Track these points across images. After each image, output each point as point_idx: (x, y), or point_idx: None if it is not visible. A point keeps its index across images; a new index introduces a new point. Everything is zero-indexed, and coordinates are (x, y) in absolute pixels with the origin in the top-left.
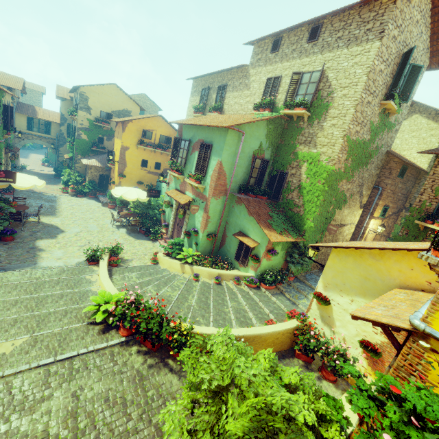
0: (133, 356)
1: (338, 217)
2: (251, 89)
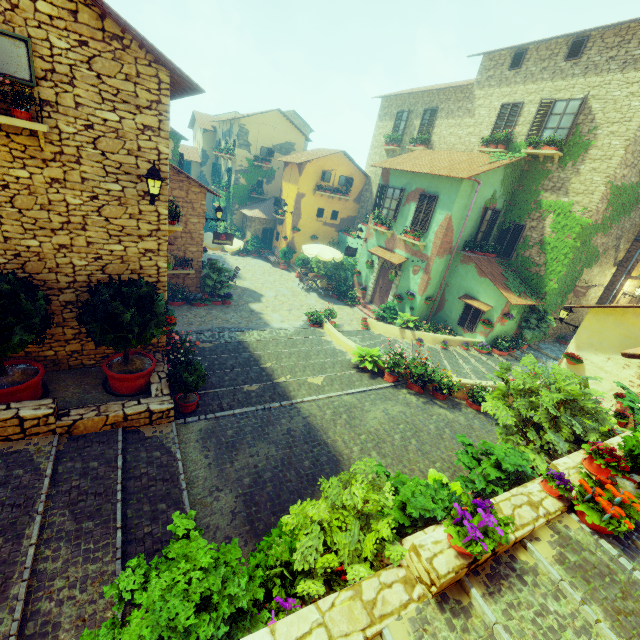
0: (407, 395)
1: (585, 277)
2: (476, 117)
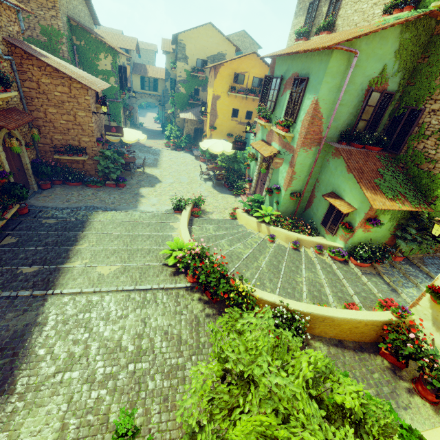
0: (194, 302)
1: None
2: None
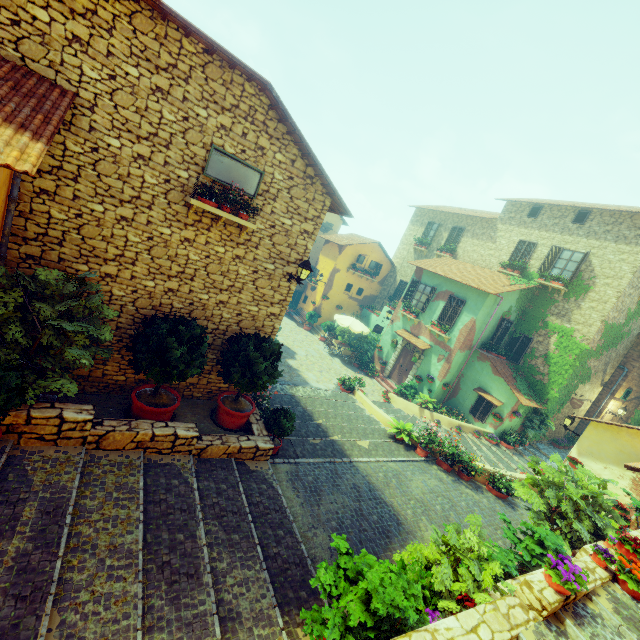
0: (438, 471)
1: (579, 391)
2: (497, 243)
